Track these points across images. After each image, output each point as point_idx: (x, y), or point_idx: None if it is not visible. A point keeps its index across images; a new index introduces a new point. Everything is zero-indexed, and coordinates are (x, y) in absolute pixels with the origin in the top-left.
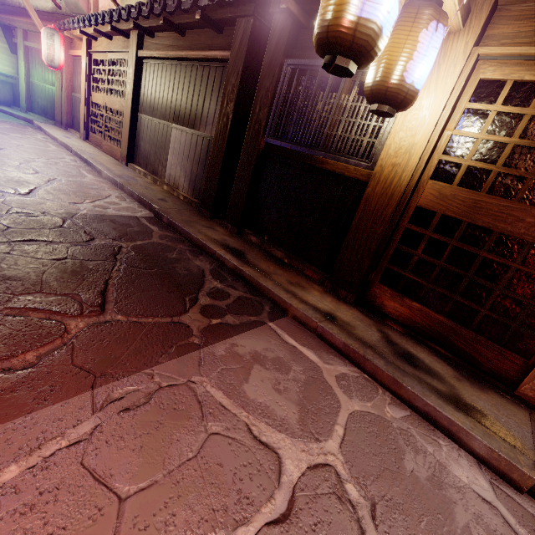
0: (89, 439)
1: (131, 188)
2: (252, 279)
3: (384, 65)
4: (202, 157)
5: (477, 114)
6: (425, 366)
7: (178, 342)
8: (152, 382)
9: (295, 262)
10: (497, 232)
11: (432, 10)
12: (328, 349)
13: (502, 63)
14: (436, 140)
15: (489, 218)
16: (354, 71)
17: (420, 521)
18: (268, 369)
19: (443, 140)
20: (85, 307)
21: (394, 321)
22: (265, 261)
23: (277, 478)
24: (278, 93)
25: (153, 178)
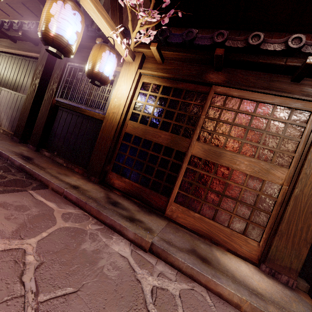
0: None
1: None
2: (30, 170)
3: (90, 63)
4: (20, 107)
5: (144, 94)
6: (122, 206)
7: None
8: None
9: (69, 164)
10: (154, 142)
11: (106, 46)
12: (67, 202)
13: (149, 77)
14: (129, 103)
15: (150, 136)
16: (60, 55)
17: (71, 267)
18: (9, 210)
19: (133, 104)
20: None
21: (117, 190)
22: (48, 163)
23: None
24: (64, 77)
25: None
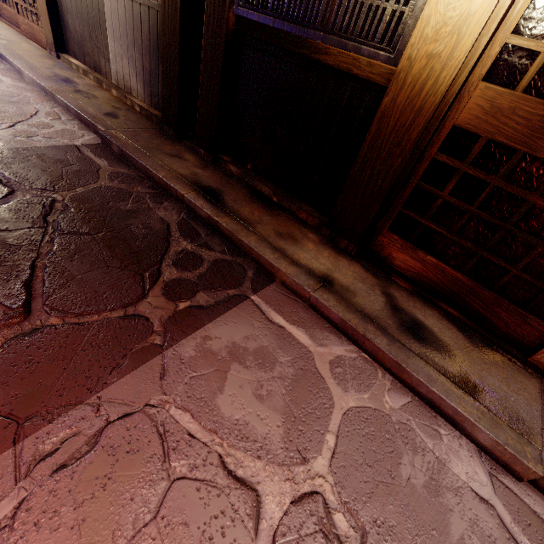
0: (11, 525)
1: (65, 98)
2: (231, 234)
3: None
4: (153, 42)
5: None
6: (433, 338)
7: (133, 346)
8: (98, 417)
9: (286, 201)
10: None
11: None
12: (322, 323)
13: None
14: (509, 5)
15: None
16: None
17: None
18: (249, 368)
19: (519, 4)
20: (2, 311)
21: (401, 277)
22: (248, 203)
23: (255, 526)
24: None
25: (96, 78)
